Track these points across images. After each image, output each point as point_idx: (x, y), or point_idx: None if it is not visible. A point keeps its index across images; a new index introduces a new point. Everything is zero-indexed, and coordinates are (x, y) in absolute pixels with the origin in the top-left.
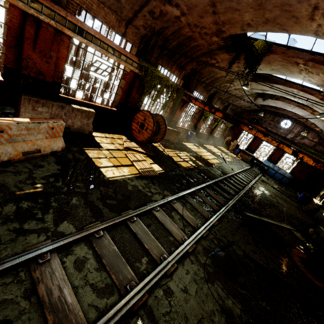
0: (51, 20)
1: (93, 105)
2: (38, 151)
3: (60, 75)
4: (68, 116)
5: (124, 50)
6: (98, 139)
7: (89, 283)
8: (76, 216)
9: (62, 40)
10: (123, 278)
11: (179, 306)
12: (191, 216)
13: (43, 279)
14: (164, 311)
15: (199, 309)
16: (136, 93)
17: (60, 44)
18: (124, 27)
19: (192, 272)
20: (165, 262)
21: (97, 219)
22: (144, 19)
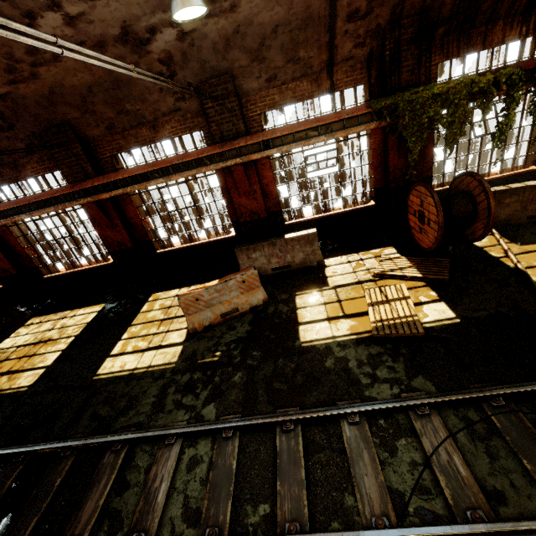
0: (236, 159)
1: (330, 215)
2: (237, 310)
3: (276, 201)
4: (284, 252)
5: (334, 115)
6: (331, 270)
7: (186, 492)
8: (226, 399)
9: (262, 165)
10: (213, 513)
11: None
12: (461, 472)
13: (159, 462)
14: None
15: None
16: (398, 158)
17: (262, 169)
18: (326, 79)
19: None
20: None
21: (245, 411)
22: (349, 38)
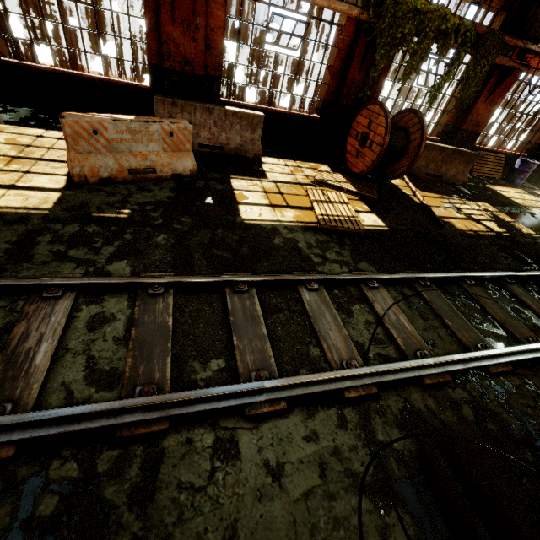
0: None
1: (274, 111)
2: (153, 171)
3: (218, 62)
4: (219, 127)
5: None
6: (268, 167)
7: (89, 353)
8: (147, 258)
9: None
10: (144, 371)
11: (234, 495)
12: (407, 327)
13: (32, 318)
14: (187, 480)
15: (287, 539)
16: (359, 70)
17: (213, 1)
18: None
19: (325, 444)
20: (250, 384)
21: (177, 272)
22: None
